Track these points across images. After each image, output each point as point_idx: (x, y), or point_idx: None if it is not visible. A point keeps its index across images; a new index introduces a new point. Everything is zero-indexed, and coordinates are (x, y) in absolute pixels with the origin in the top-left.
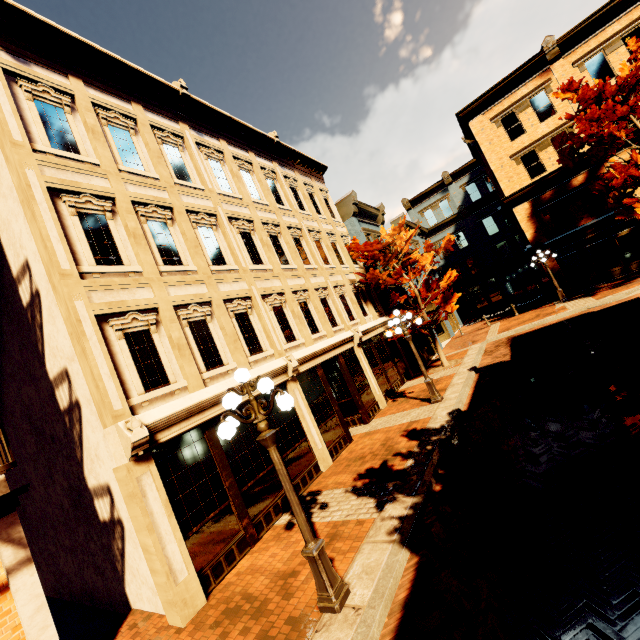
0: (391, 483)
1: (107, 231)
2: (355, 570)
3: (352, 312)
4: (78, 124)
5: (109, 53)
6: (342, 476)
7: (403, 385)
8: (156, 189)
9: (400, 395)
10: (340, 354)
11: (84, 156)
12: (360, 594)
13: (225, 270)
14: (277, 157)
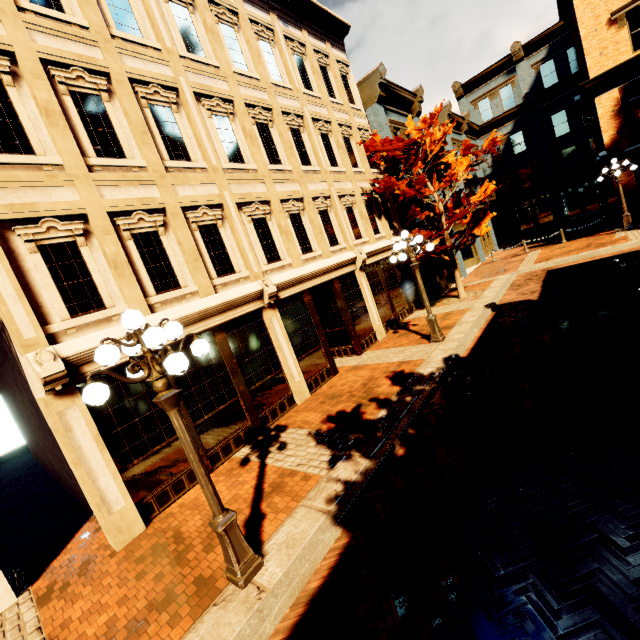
0: (354, 435)
1: (7, 103)
2: (279, 538)
3: (360, 229)
4: None
5: None
6: (312, 414)
7: (410, 315)
8: (82, 43)
9: (403, 326)
10: (336, 278)
11: None
12: (271, 572)
13: (188, 168)
14: (277, 6)
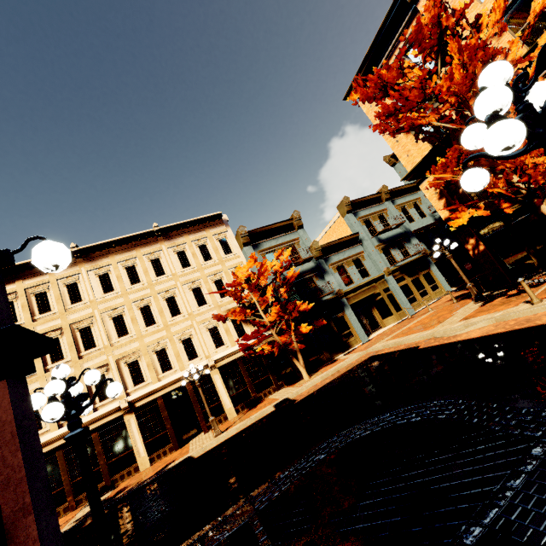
0: None
1: None
2: None
3: (222, 339)
4: (20, 304)
5: (28, 261)
6: (127, 482)
7: (276, 392)
8: (54, 320)
9: (253, 407)
10: (188, 382)
11: (18, 322)
12: None
13: (94, 350)
14: (165, 236)
